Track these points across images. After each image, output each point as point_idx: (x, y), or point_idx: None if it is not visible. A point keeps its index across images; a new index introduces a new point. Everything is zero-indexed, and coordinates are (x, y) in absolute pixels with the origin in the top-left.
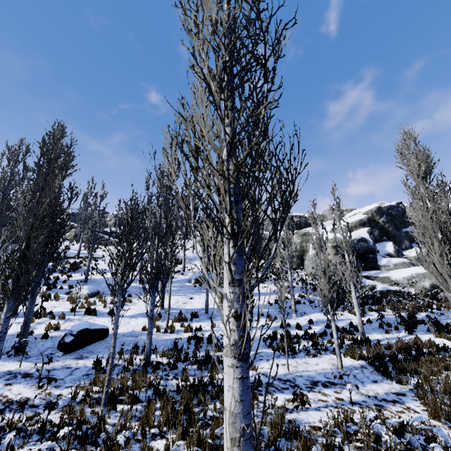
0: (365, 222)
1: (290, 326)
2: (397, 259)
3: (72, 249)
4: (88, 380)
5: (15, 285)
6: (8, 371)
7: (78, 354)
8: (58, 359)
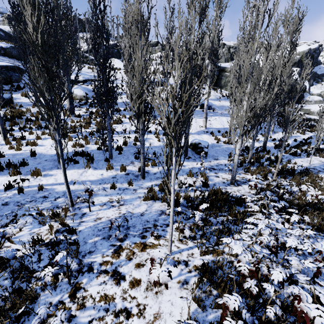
0: (296, 62)
1: (276, 140)
2: (317, 97)
3: (84, 71)
4: (240, 170)
5: (243, 129)
6: (202, 167)
7: (211, 157)
8: (208, 160)
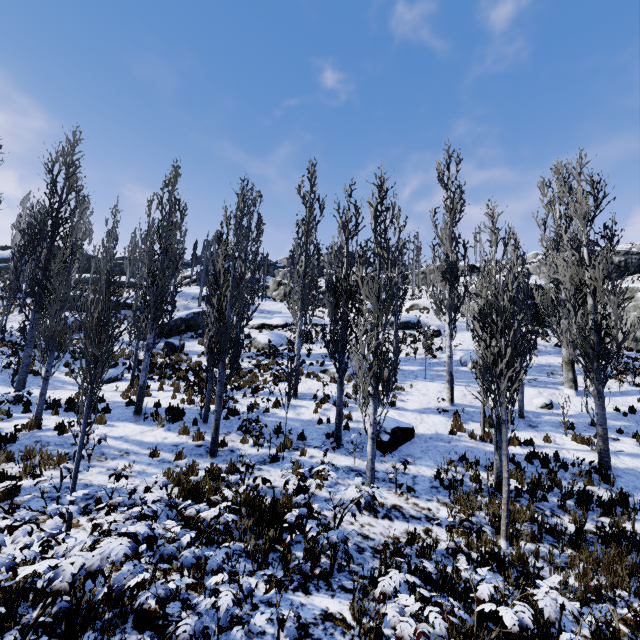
0: None
1: None
2: None
3: None
4: (443, 496)
5: (375, 383)
6: (347, 467)
7: (399, 457)
8: (383, 459)
